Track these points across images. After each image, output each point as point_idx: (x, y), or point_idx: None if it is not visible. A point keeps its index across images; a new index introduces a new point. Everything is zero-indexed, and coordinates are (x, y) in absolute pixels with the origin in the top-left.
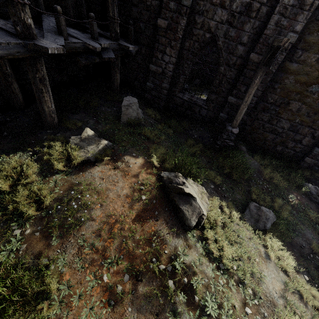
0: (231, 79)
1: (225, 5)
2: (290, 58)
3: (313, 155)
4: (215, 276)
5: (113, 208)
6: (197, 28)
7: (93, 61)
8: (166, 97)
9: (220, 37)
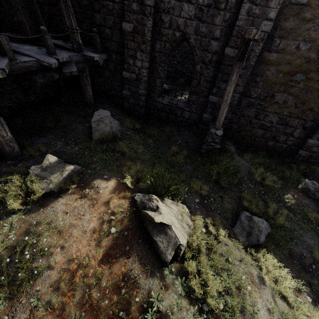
0: (209, 77)
1: None
2: (269, 47)
3: (307, 147)
4: None
5: (77, 248)
6: (165, 27)
7: (52, 78)
8: (145, 104)
9: (191, 34)
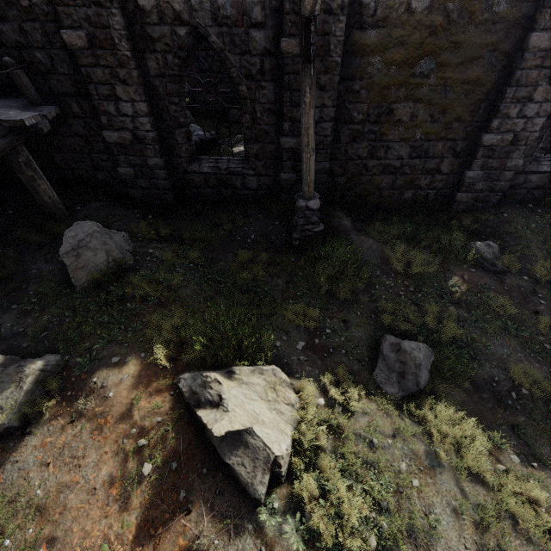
0: (270, 103)
1: None
2: (359, 21)
3: (467, 186)
4: None
5: (82, 532)
6: (152, 23)
7: None
8: (169, 183)
9: (208, 26)
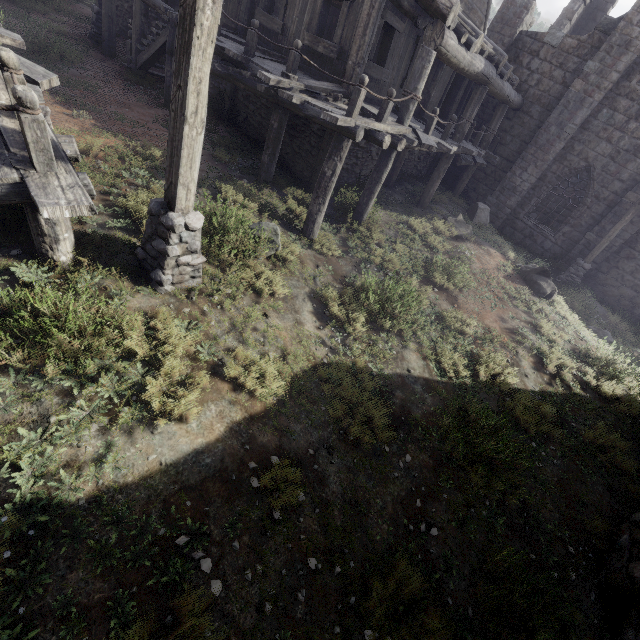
0: (596, 214)
1: (611, 140)
2: None
3: None
4: (560, 320)
5: (486, 267)
6: (572, 154)
7: (470, 163)
8: (506, 217)
9: (597, 168)
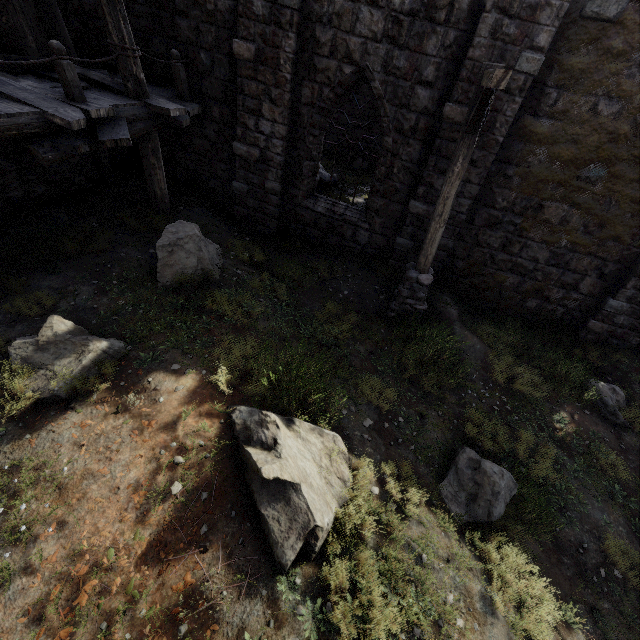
0: (412, 163)
1: None
2: (534, 107)
3: (606, 316)
4: None
5: (93, 527)
6: (322, 54)
7: (75, 151)
8: (278, 211)
9: (375, 71)
